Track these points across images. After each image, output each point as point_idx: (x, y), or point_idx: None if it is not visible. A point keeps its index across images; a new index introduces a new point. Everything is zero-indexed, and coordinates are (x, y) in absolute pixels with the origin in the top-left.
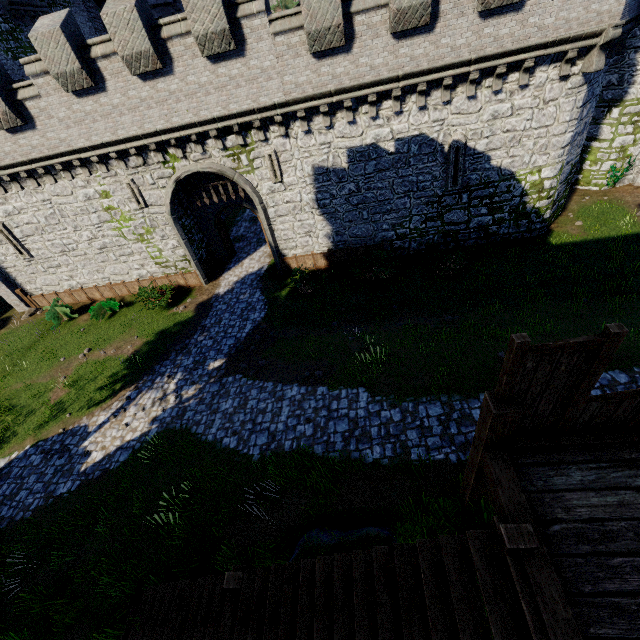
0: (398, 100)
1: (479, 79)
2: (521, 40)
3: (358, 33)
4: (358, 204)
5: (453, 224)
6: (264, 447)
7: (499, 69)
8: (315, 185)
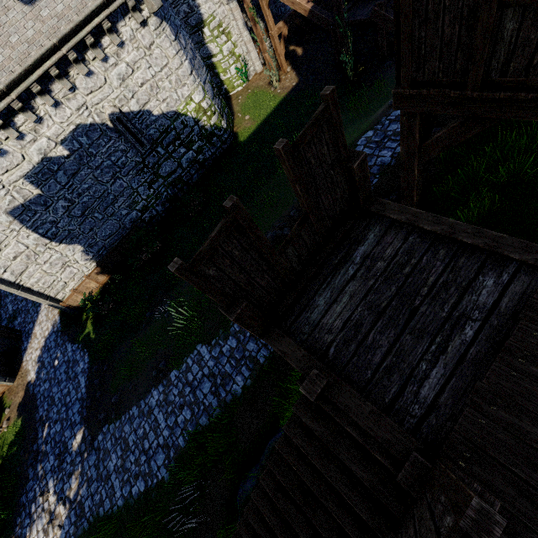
0: (26, 110)
1: (80, 56)
2: (81, 9)
3: None
4: (83, 212)
5: (172, 174)
6: (166, 462)
7: (87, 40)
8: (26, 226)
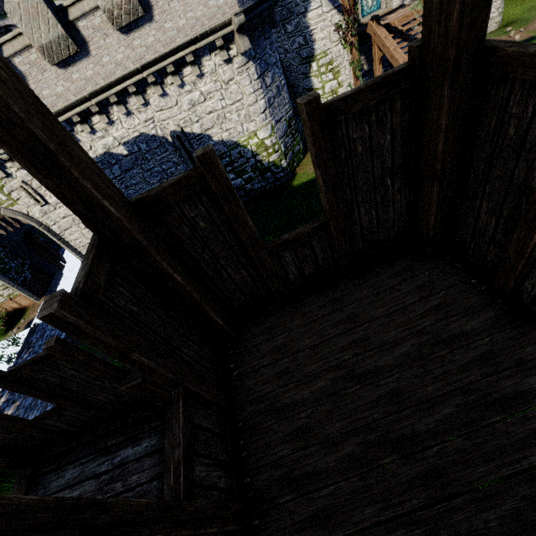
0: (102, 114)
1: (160, 79)
2: (169, 43)
3: (25, 72)
4: None
5: None
6: None
7: (168, 69)
8: None
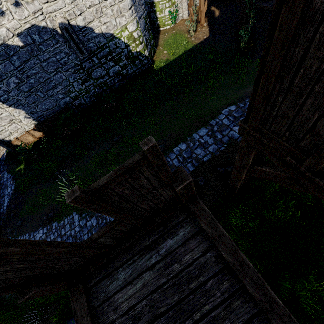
0: None
1: None
2: None
3: None
4: (30, 89)
5: (100, 78)
6: None
7: None
8: None
